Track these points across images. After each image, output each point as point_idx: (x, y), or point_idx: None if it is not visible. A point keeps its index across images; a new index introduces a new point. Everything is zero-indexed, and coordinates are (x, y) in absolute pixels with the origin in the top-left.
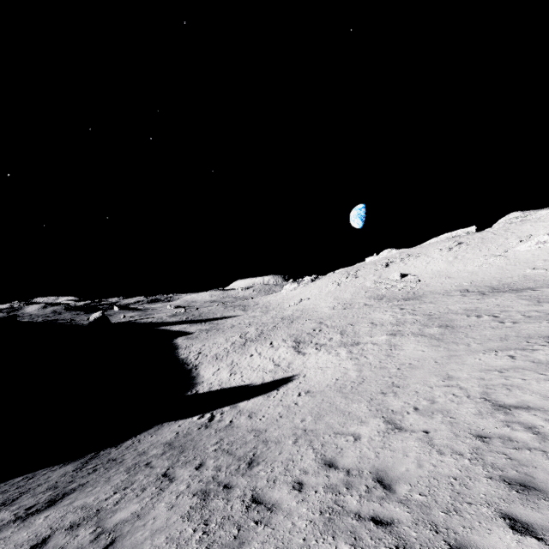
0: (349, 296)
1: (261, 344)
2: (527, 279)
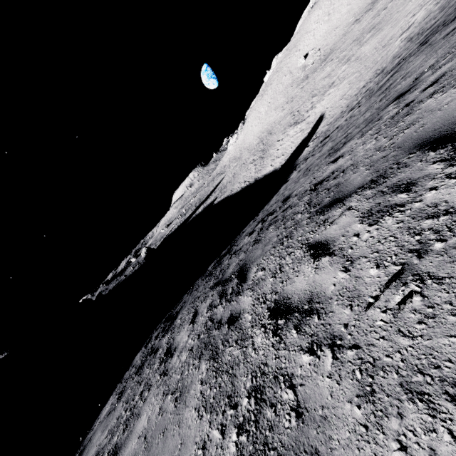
0: (283, 99)
1: (273, 147)
2: None
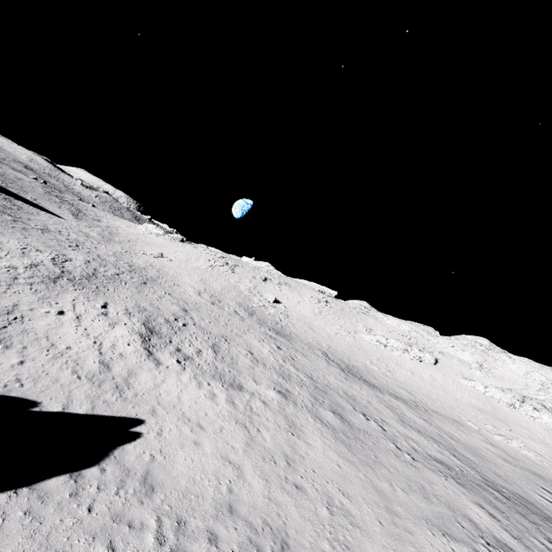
0: (219, 288)
1: (87, 297)
2: (369, 371)
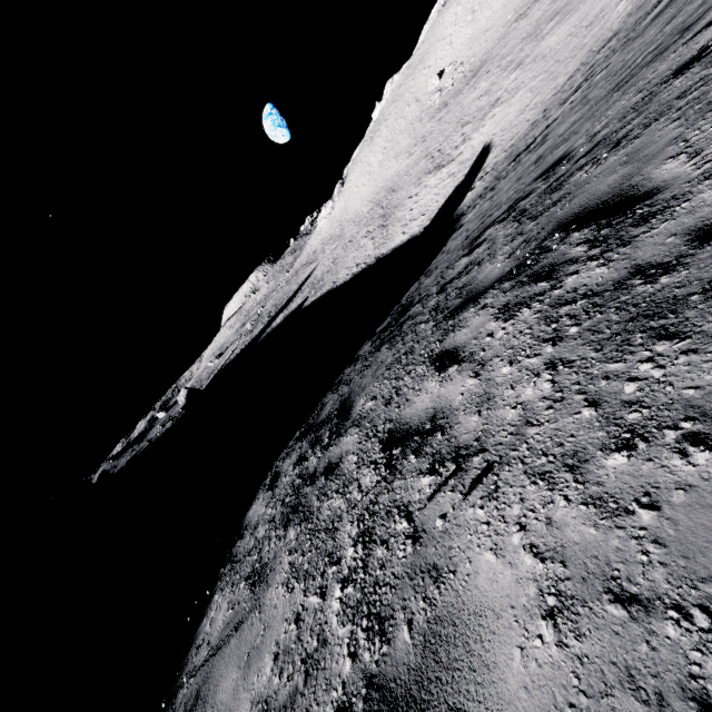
0: (408, 140)
1: (402, 208)
2: None
